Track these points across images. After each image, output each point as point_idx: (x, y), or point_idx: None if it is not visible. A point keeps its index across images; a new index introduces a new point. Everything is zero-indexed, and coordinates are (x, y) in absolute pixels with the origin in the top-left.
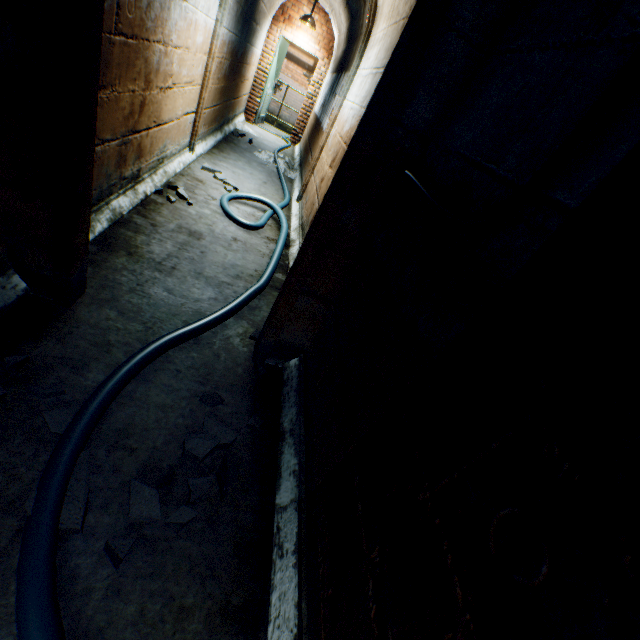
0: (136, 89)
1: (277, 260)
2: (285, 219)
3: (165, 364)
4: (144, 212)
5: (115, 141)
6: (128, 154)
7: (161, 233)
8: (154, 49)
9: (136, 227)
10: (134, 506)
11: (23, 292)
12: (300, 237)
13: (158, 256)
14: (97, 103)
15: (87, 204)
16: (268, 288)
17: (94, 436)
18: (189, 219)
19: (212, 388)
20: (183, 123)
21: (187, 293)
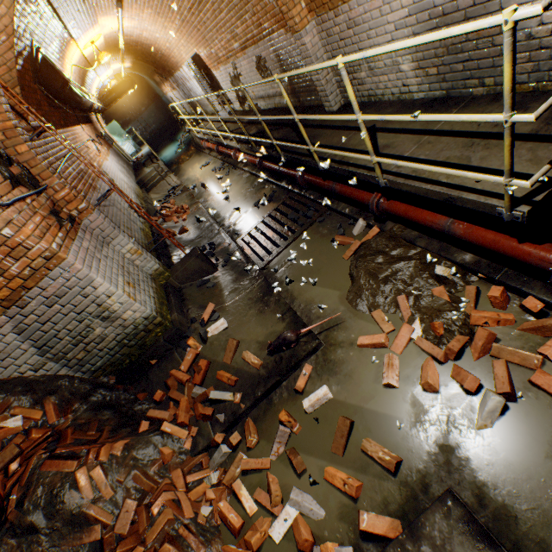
0: None
1: None
2: None
3: None
4: None
5: None
6: None
7: None
8: None
9: None
10: None
11: None
12: None
13: None
14: None
15: None
16: None
17: None
18: None
19: None
20: None
21: None
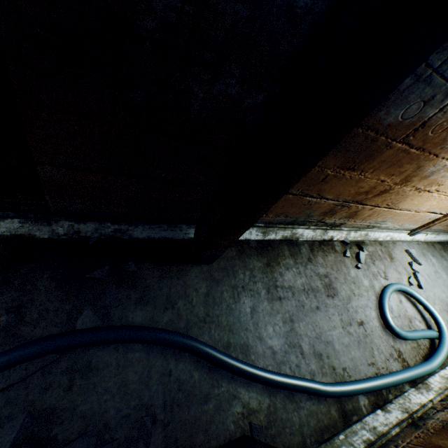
0: (387, 180)
1: (377, 386)
2: (443, 357)
3: (172, 356)
4: (315, 247)
5: (333, 201)
6: (339, 211)
7: (307, 268)
8: (437, 162)
9: (296, 251)
10: (0, 431)
11: (188, 238)
12: (440, 394)
13: (282, 280)
14: (299, 178)
15: (243, 228)
16: (333, 397)
17: (80, 349)
18: (342, 275)
19: (163, 420)
20: (420, 215)
21: (261, 324)
